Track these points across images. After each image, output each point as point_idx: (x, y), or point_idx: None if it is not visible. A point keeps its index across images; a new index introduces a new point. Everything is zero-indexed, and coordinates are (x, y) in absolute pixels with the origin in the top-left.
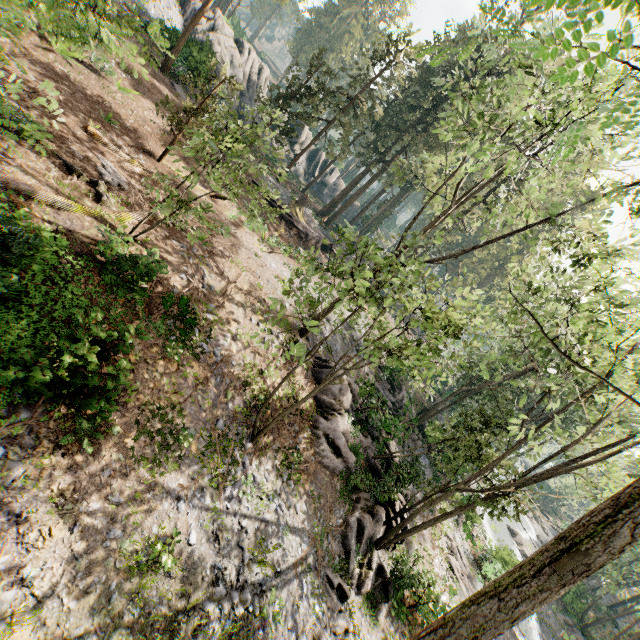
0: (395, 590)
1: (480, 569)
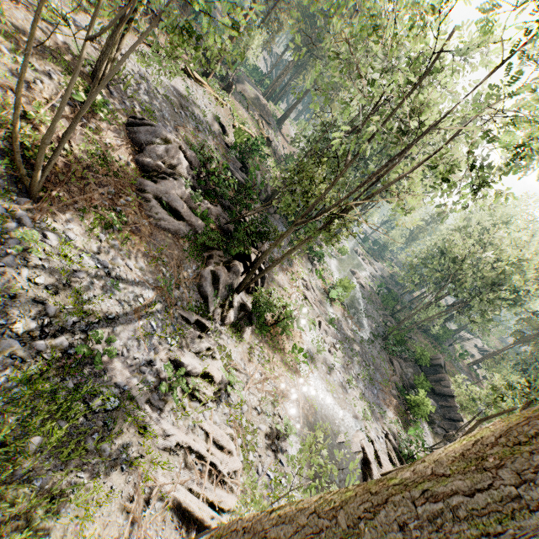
0: (257, 318)
1: (329, 296)
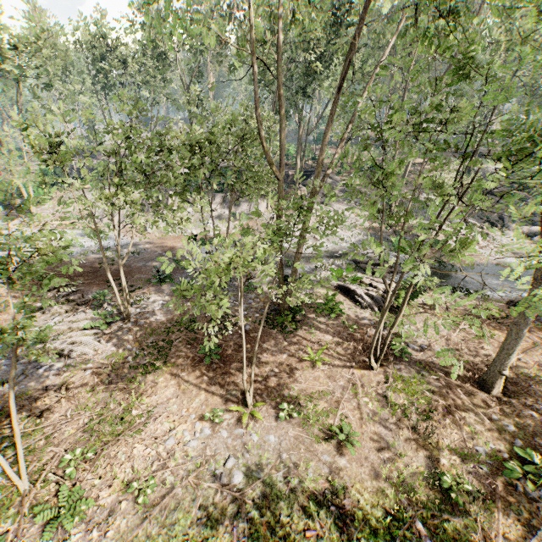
0: None
1: None
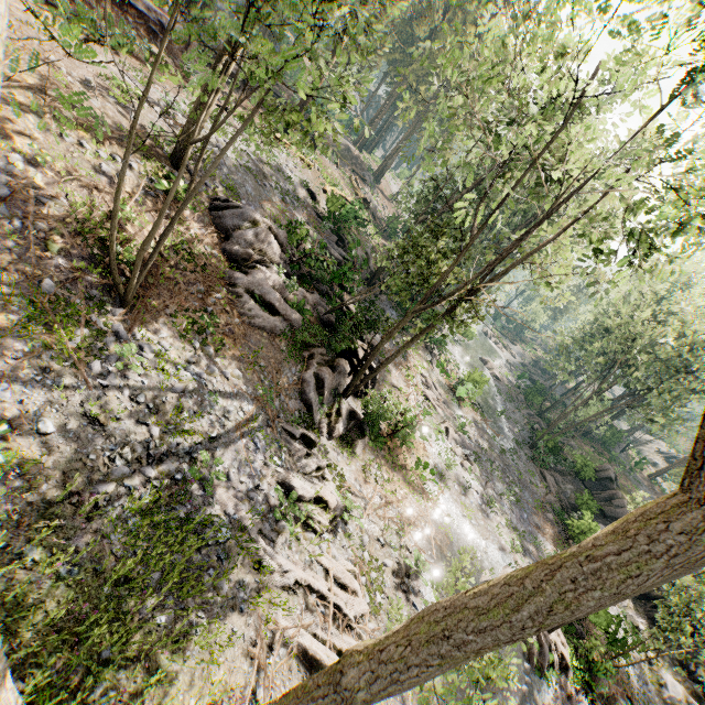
0: (371, 427)
1: (455, 395)
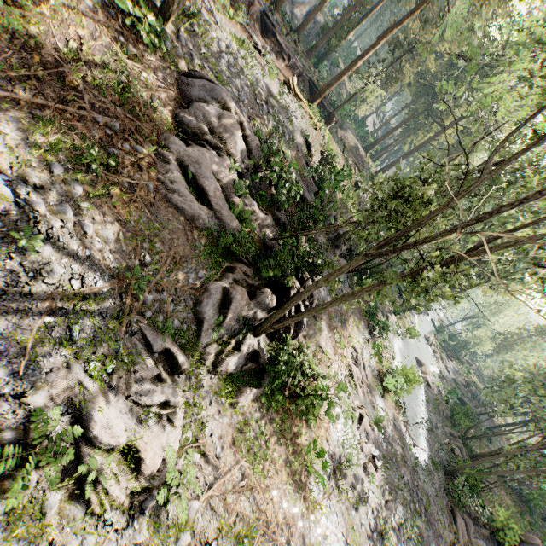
0: (272, 379)
1: (382, 383)
